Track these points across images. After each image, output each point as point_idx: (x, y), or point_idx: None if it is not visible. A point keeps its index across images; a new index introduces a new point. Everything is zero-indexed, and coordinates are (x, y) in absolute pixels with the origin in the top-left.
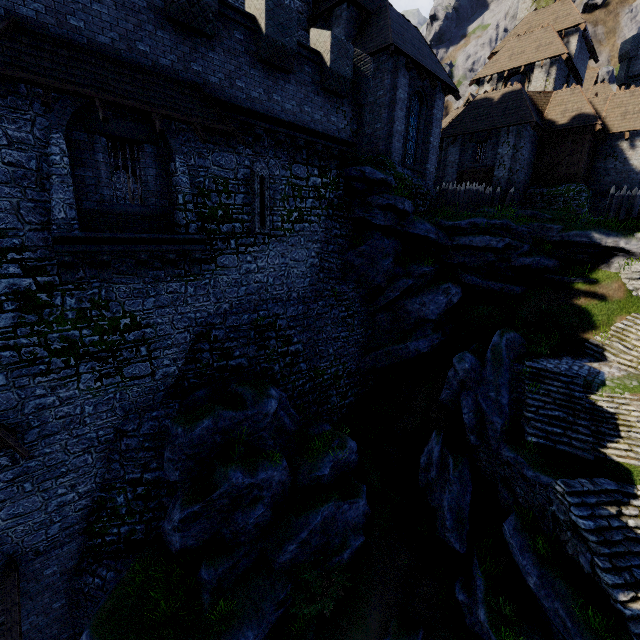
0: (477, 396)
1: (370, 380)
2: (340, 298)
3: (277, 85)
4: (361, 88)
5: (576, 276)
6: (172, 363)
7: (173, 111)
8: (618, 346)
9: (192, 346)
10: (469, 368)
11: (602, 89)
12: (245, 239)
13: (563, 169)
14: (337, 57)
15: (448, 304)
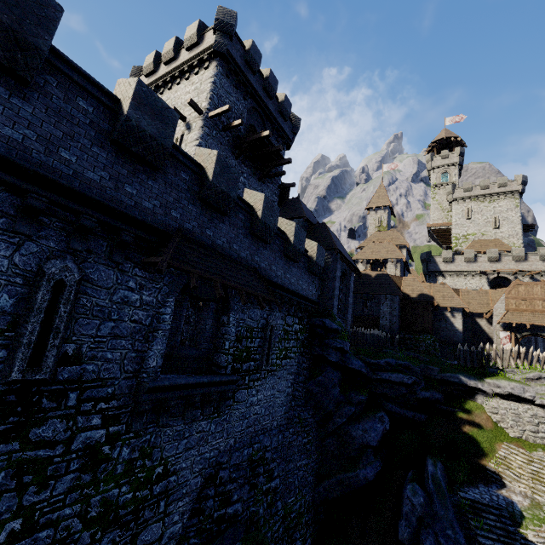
0: (437, 535)
1: (321, 513)
2: (304, 424)
3: (289, 268)
4: (324, 271)
5: (457, 407)
6: (179, 518)
7: (249, 288)
8: (510, 473)
9: (200, 492)
10: (424, 502)
11: (412, 272)
12: (254, 375)
13: (419, 324)
14: (319, 255)
15: (383, 431)
